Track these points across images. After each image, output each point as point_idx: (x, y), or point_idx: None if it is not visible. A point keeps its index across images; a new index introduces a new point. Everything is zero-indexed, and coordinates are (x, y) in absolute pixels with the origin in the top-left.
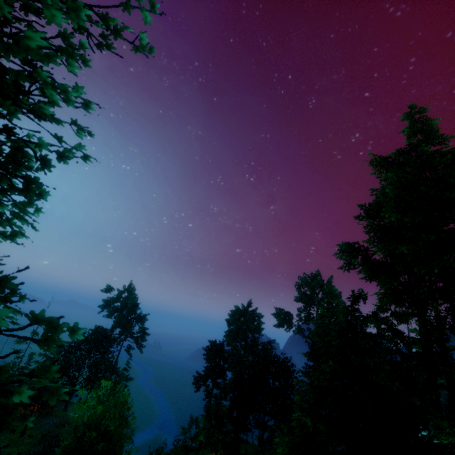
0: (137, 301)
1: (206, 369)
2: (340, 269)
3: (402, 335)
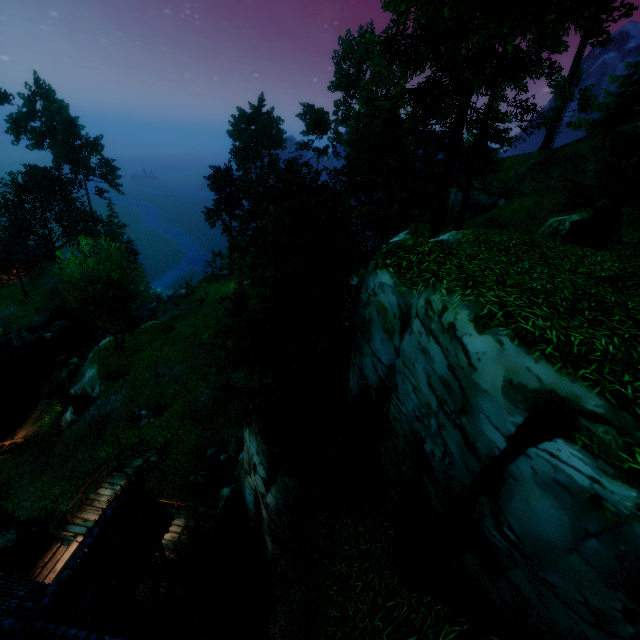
0: (70, 116)
1: (216, 203)
2: (383, 31)
3: (434, 140)
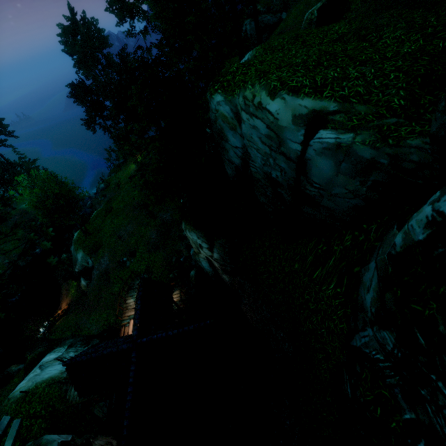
0: None
1: (87, 113)
2: None
3: None
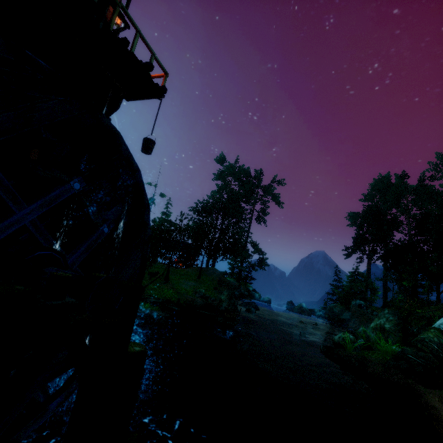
0: (261, 170)
1: (369, 231)
2: None
3: None
